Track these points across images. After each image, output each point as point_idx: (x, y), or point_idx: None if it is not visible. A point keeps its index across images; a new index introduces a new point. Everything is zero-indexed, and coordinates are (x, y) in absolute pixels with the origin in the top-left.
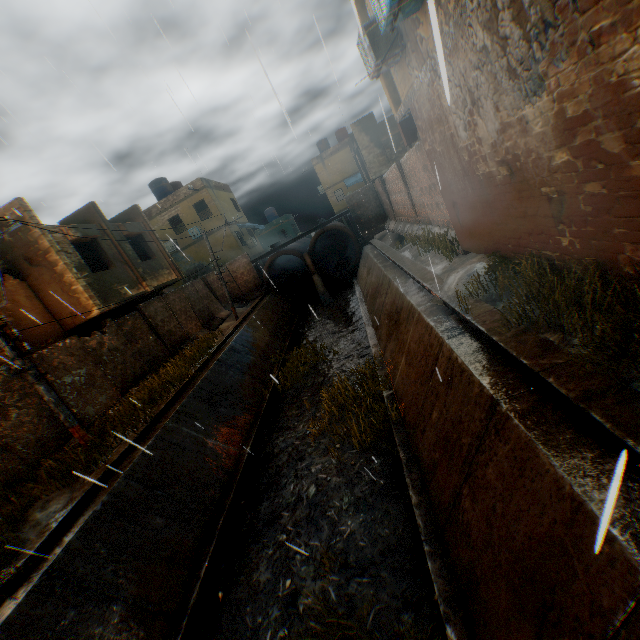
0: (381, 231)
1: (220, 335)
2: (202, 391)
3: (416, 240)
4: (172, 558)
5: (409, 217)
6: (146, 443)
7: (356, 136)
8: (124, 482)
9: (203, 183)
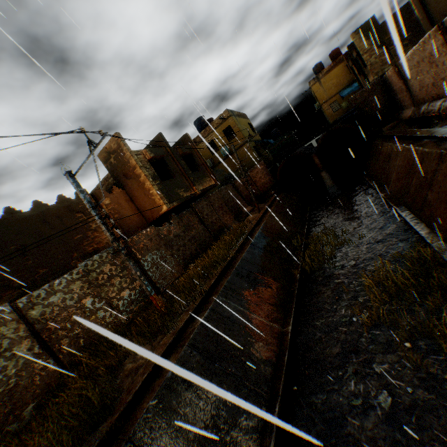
0: (389, 123)
1: (247, 225)
2: (242, 270)
3: None
4: (234, 444)
5: (443, 91)
6: (203, 314)
7: (356, 44)
8: (188, 351)
9: (229, 113)
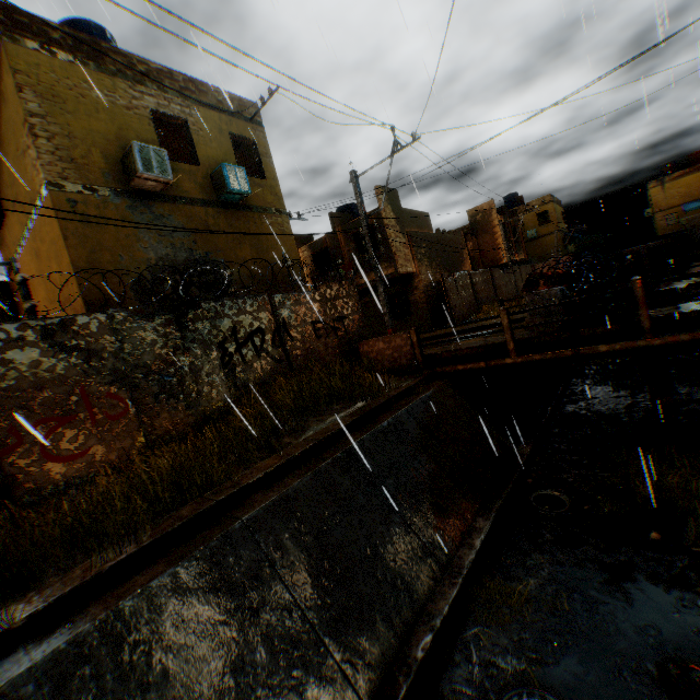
0: None
1: None
2: None
3: None
4: None
5: None
6: None
7: None
8: None
9: (551, 198)
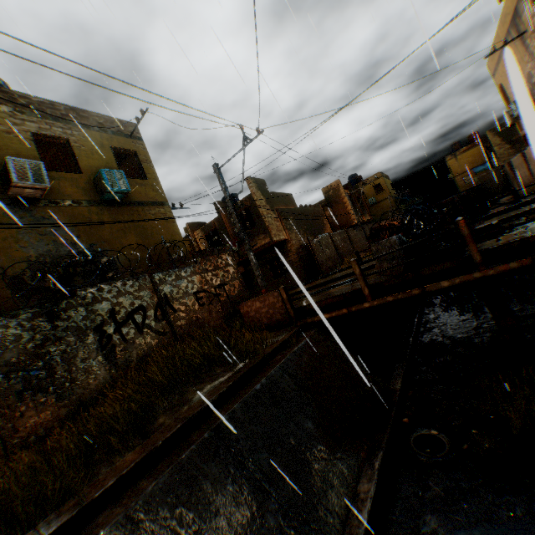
0: (504, 197)
1: None
2: None
3: (529, 191)
4: None
5: (526, 182)
6: None
7: (489, 138)
8: None
9: (381, 174)
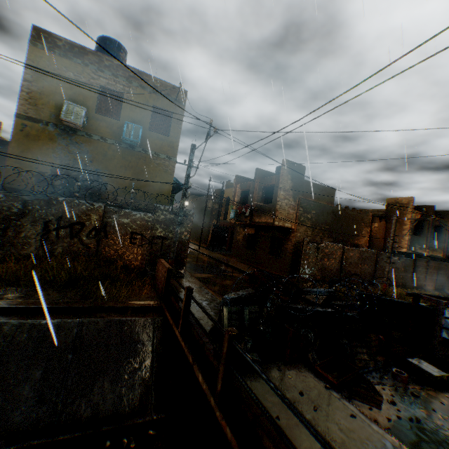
0: None
1: None
2: None
3: None
4: None
5: None
6: None
7: None
8: None
9: None
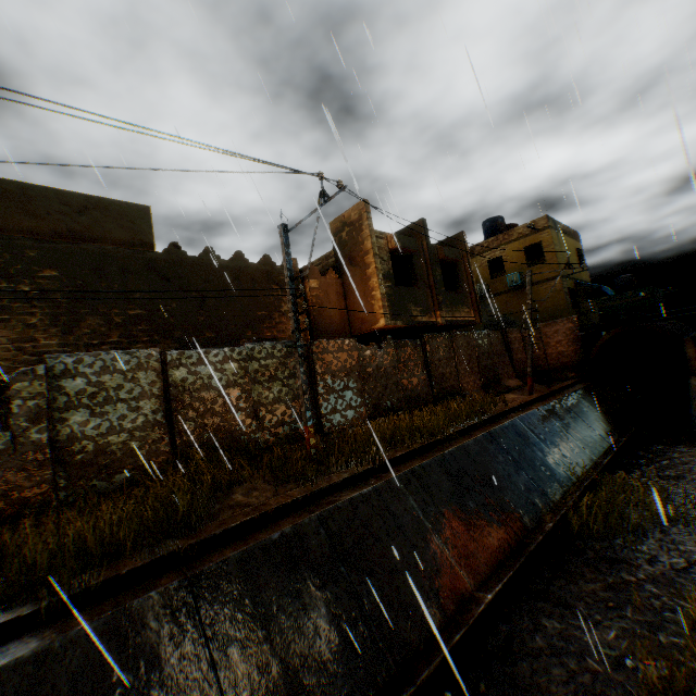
0: None
1: (499, 405)
2: (453, 461)
3: None
4: (309, 695)
5: None
6: (360, 488)
7: None
8: (314, 523)
9: (547, 222)
